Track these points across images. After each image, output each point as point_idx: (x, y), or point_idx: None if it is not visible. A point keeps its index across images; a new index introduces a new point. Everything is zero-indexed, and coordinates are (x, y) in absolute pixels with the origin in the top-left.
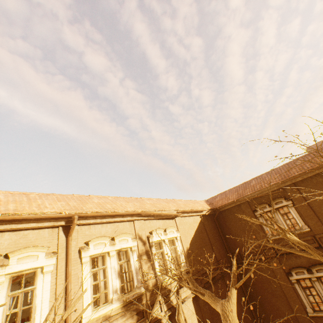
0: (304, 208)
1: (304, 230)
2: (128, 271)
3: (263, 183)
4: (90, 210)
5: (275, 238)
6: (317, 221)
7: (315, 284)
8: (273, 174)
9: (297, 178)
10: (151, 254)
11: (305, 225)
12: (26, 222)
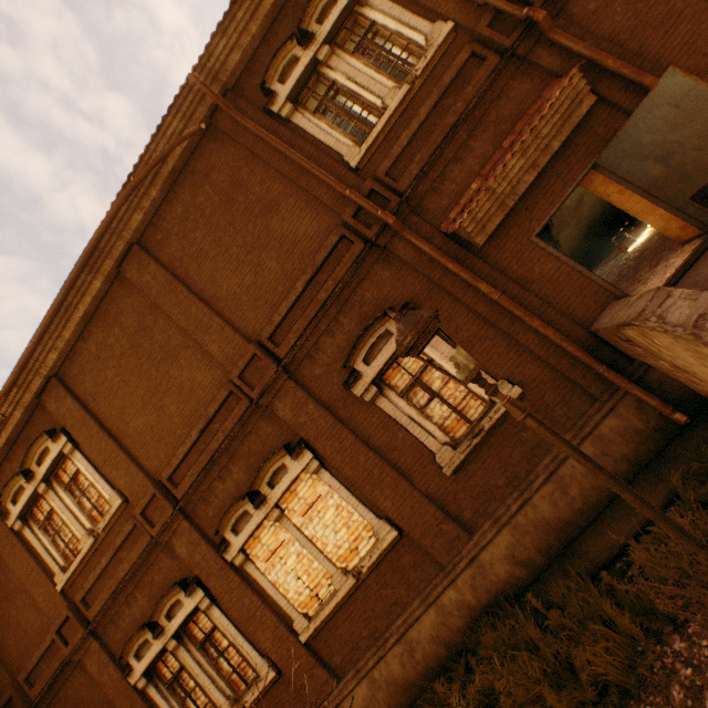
0: (96, 440)
1: (113, 509)
2: None
3: None
4: None
5: (75, 575)
6: (129, 466)
7: (183, 656)
8: None
9: (48, 359)
10: None
11: (113, 493)
12: None
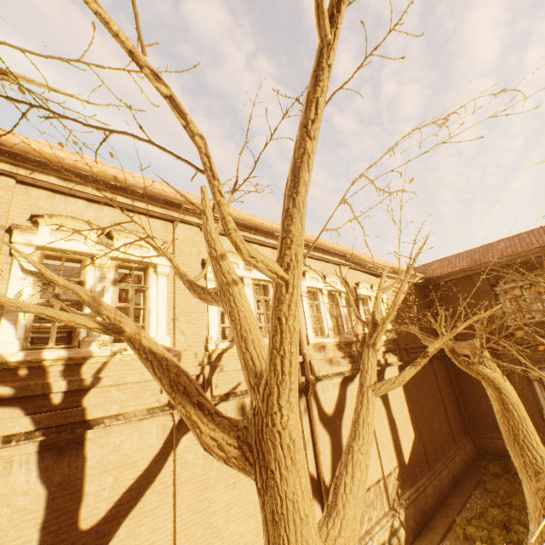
0: None
1: None
2: (338, 315)
3: (520, 246)
4: (306, 237)
5: (519, 324)
6: None
7: None
8: (539, 234)
9: None
10: (358, 307)
11: None
12: (258, 235)
